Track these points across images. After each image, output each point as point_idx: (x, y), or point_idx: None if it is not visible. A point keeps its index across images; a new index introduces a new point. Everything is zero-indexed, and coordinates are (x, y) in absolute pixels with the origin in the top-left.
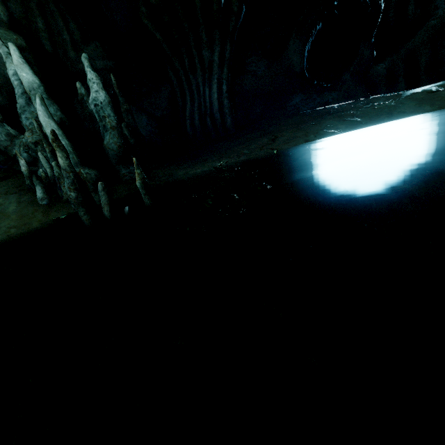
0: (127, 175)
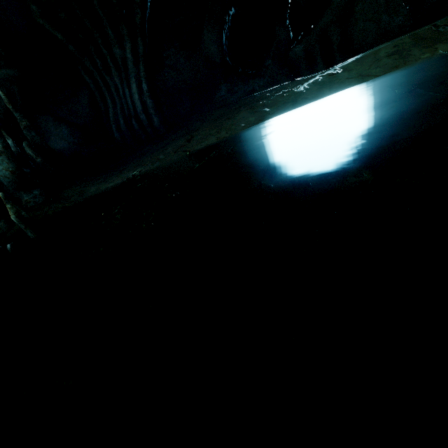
0: (31, 201)
